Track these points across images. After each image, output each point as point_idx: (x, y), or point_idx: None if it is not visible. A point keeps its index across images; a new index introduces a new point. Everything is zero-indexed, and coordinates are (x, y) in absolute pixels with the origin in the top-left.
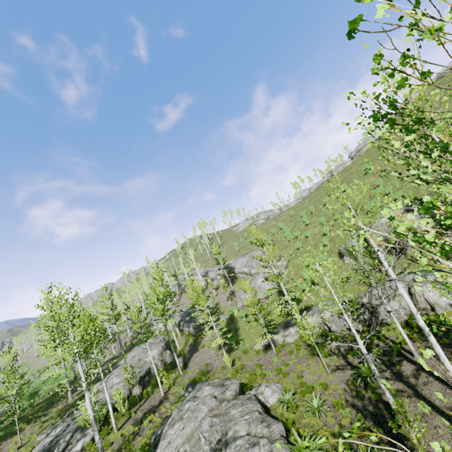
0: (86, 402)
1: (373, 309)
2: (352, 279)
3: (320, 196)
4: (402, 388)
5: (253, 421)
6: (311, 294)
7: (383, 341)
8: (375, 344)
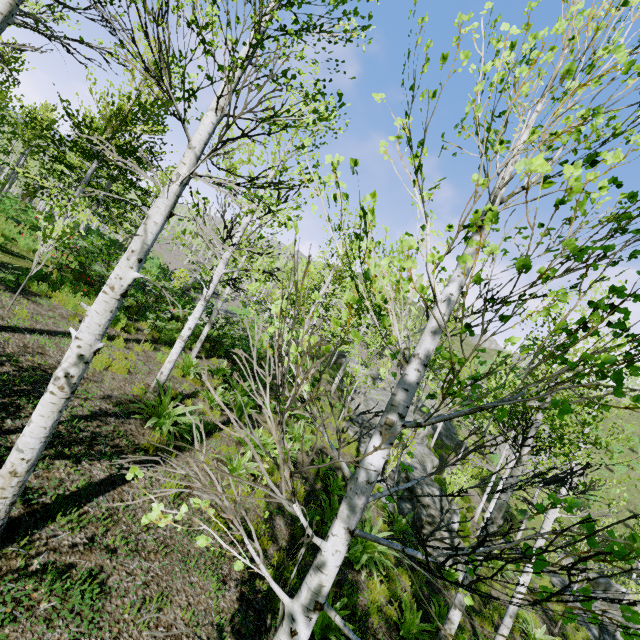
0: None
1: None
2: None
3: None
4: None
5: None
6: None
7: None
8: None
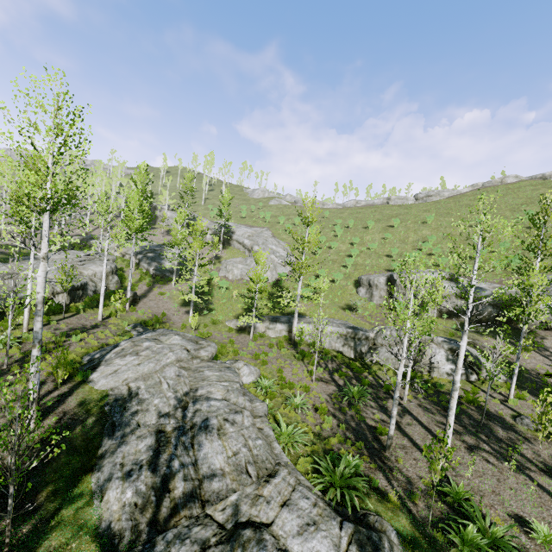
0: (39, 274)
1: (374, 346)
2: (361, 311)
3: (364, 216)
4: (386, 419)
5: (234, 391)
6: (308, 304)
7: (373, 376)
8: (364, 375)
